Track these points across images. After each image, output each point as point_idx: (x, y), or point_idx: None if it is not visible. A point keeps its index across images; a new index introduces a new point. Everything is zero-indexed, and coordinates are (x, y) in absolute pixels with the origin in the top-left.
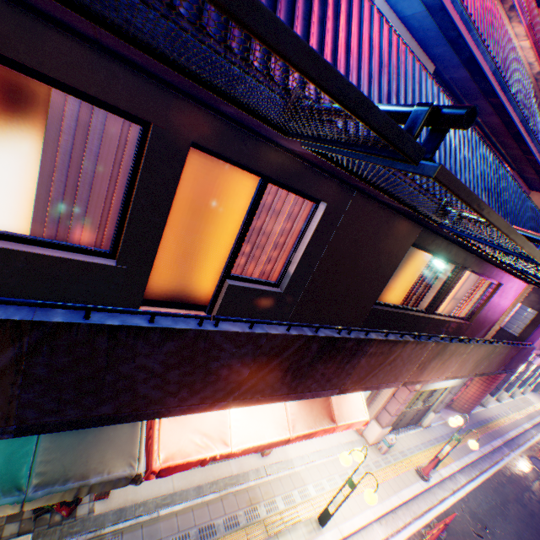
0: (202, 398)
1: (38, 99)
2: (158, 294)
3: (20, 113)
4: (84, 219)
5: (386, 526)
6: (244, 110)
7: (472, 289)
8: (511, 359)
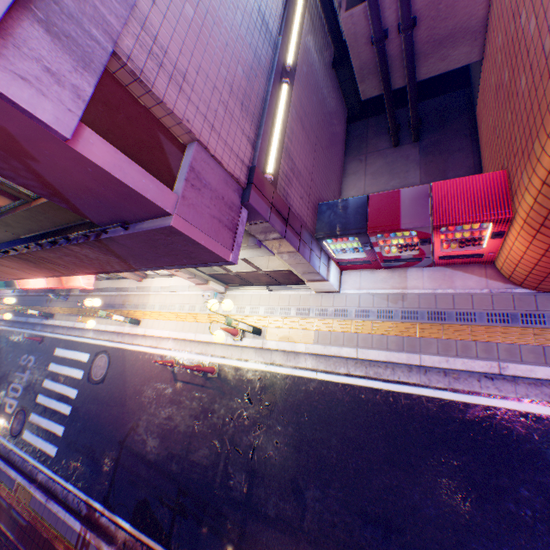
0: None
1: None
2: None
3: None
4: None
5: (177, 345)
6: None
7: None
8: (130, 256)
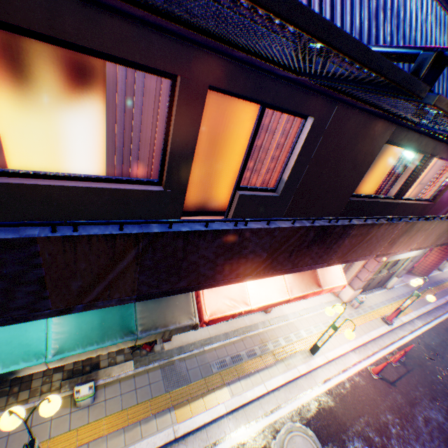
0: (237, 274)
1: (95, 72)
2: (188, 207)
3: (86, 85)
4: (137, 159)
5: (358, 354)
6: (268, 62)
7: (437, 174)
8: None
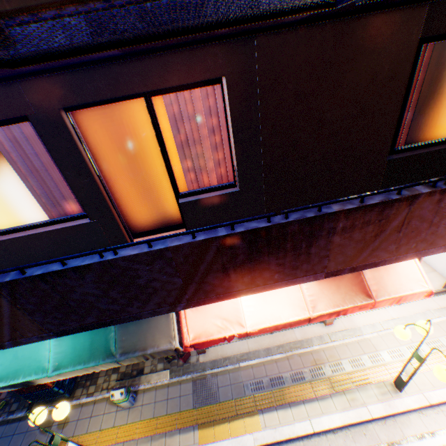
0: (156, 304)
1: None
2: (147, 226)
3: None
4: (64, 199)
5: None
6: None
7: None
8: None
